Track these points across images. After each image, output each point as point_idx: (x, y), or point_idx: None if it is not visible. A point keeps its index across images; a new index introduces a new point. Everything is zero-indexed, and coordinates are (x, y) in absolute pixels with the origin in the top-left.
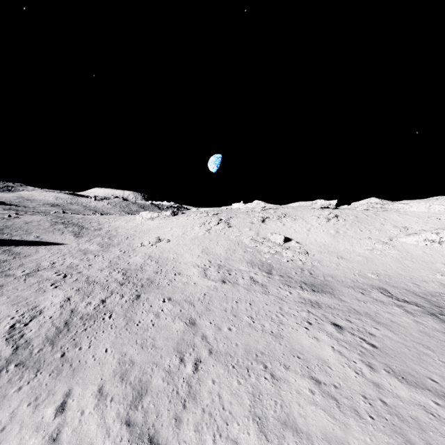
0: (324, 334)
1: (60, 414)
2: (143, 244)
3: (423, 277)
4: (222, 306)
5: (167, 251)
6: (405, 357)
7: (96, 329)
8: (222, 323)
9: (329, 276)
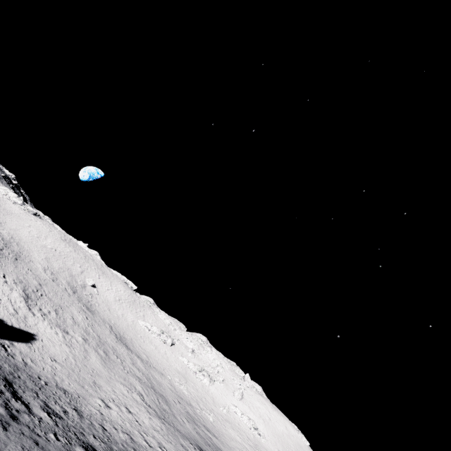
0: (82, 316)
1: (5, 278)
2: (7, 223)
3: (129, 334)
4: (52, 288)
5: (24, 242)
6: (98, 331)
7: (5, 261)
8: (51, 292)
9: (98, 311)
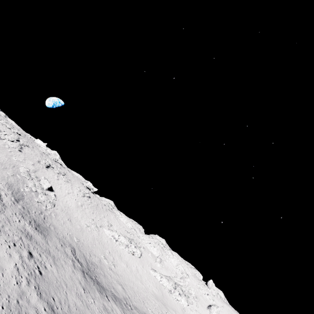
0: (18, 255)
1: None
2: None
3: (96, 253)
4: None
5: None
6: (51, 284)
7: None
8: None
9: (54, 226)
